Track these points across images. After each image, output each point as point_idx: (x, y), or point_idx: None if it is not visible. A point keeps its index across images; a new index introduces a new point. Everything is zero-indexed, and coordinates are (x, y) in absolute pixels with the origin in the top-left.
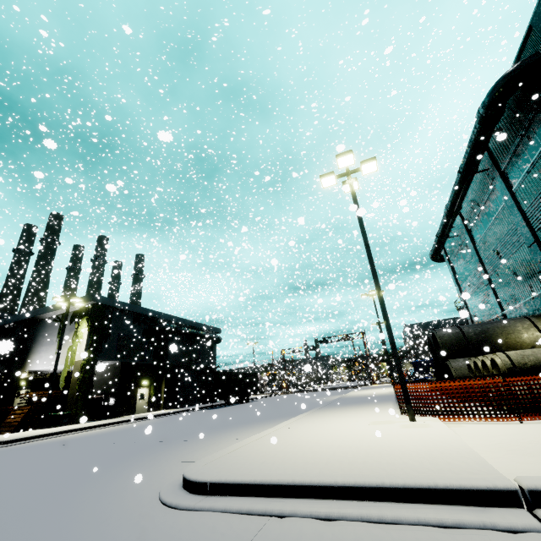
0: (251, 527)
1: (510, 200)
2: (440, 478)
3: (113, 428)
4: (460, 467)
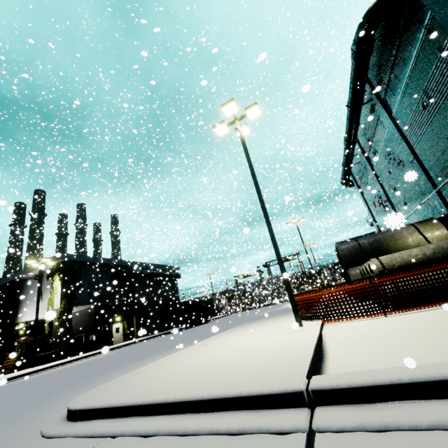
0: None
1: (392, 125)
2: (250, 385)
3: (88, 359)
4: (282, 371)
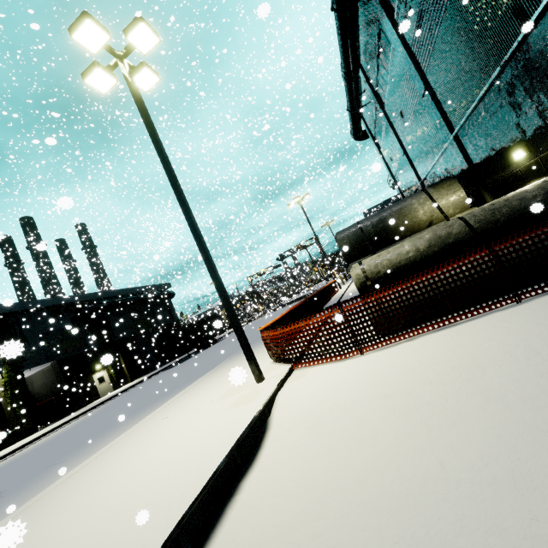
0: None
1: (395, 36)
2: None
3: (54, 434)
4: None
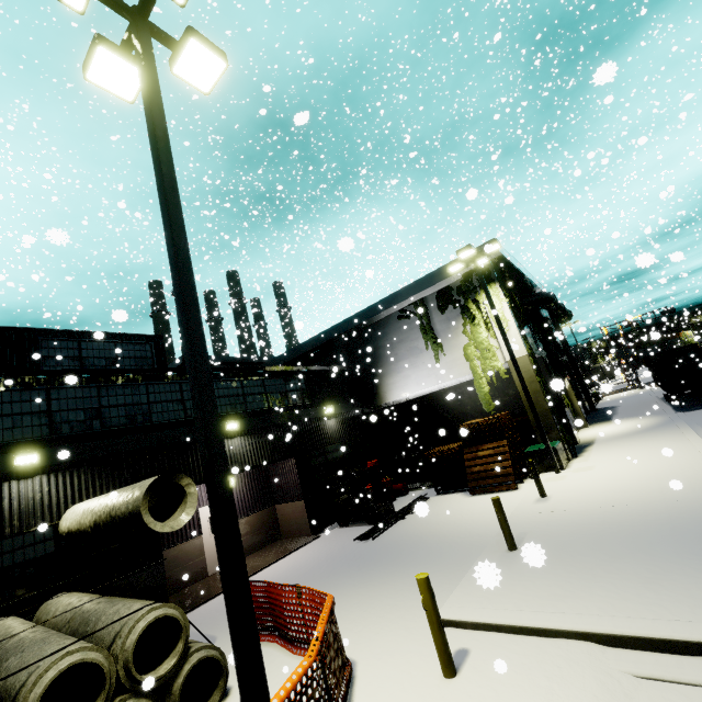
0: None
1: None
2: None
3: None
4: None
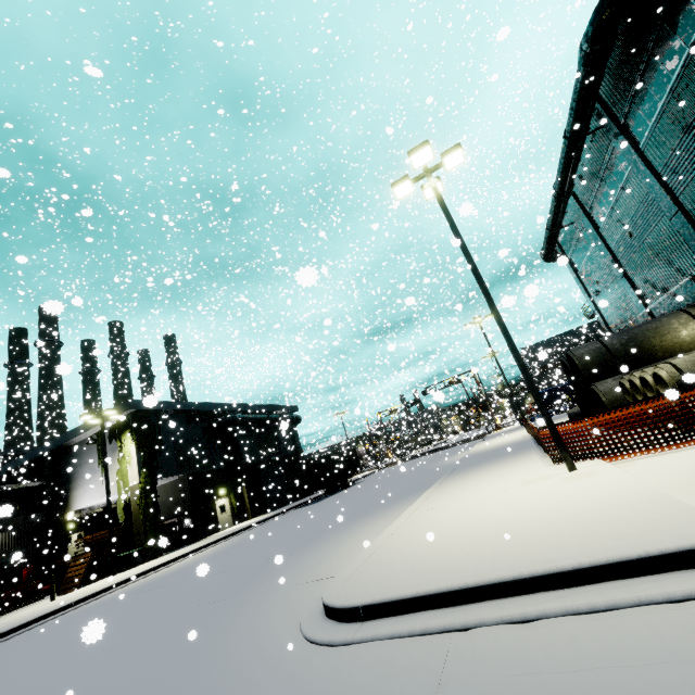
0: (435, 650)
1: (639, 162)
2: (649, 542)
3: (201, 555)
4: (665, 522)
